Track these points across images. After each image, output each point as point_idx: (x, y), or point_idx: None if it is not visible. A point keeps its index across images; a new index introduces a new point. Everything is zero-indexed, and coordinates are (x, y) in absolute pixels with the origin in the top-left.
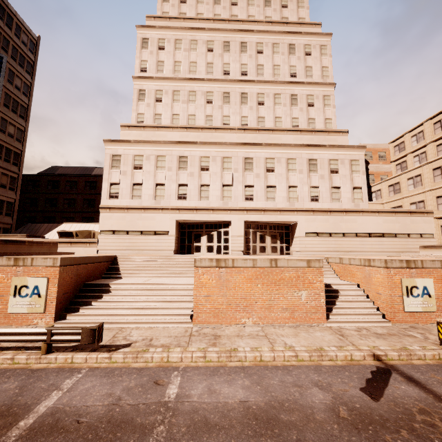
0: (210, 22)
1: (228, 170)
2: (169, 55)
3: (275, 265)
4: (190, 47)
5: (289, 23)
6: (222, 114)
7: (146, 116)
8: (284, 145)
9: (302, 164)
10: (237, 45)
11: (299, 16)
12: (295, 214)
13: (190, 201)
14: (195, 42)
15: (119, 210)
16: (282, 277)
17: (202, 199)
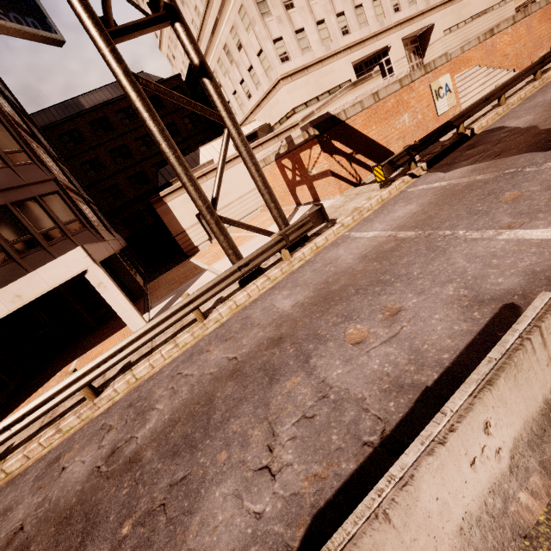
0: None
1: None
2: None
3: (548, 2)
4: None
5: None
6: None
7: None
8: None
9: None
10: None
11: None
12: (432, 14)
13: (354, 33)
14: None
15: (300, 75)
16: None
17: (361, 27)
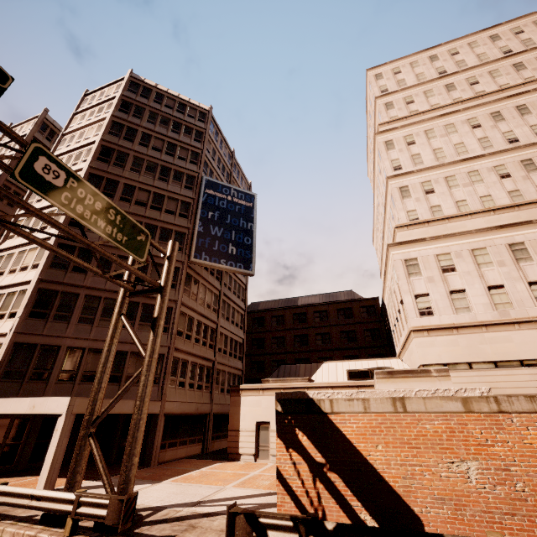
0: (457, 105)
1: None
2: (423, 146)
3: None
4: (446, 132)
5: None
6: (533, 185)
7: (419, 211)
8: None
9: None
10: (511, 111)
11: None
12: None
13: None
14: (451, 125)
15: (443, 332)
16: None
17: None
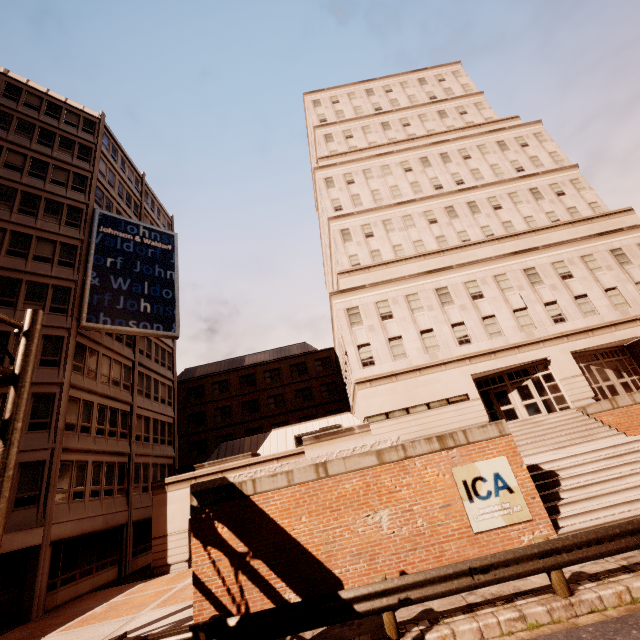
0: (391, 146)
1: (510, 290)
2: (362, 187)
3: None
4: (383, 173)
5: (482, 125)
6: (455, 231)
7: (361, 256)
8: (568, 241)
9: (605, 258)
10: (436, 158)
11: (484, 117)
12: (637, 325)
13: (478, 343)
14: (387, 167)
15: (384, 381)
16: None
17: (492, 336)
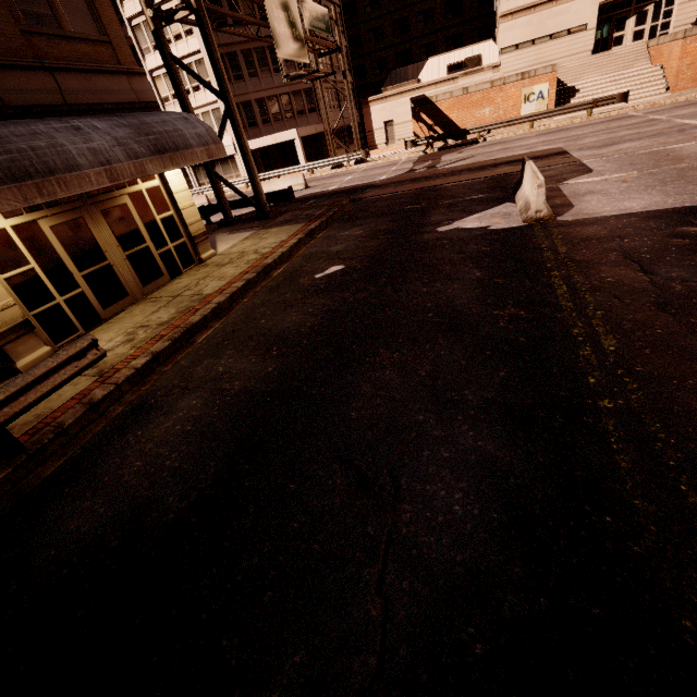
0: None
1: None
2: None
3: None
4: None
5: None
6: None
7: None
8: None
9: None
10: None
11: None
12: None
13: None
14: None
15: (524, 13)
16: None
17: None
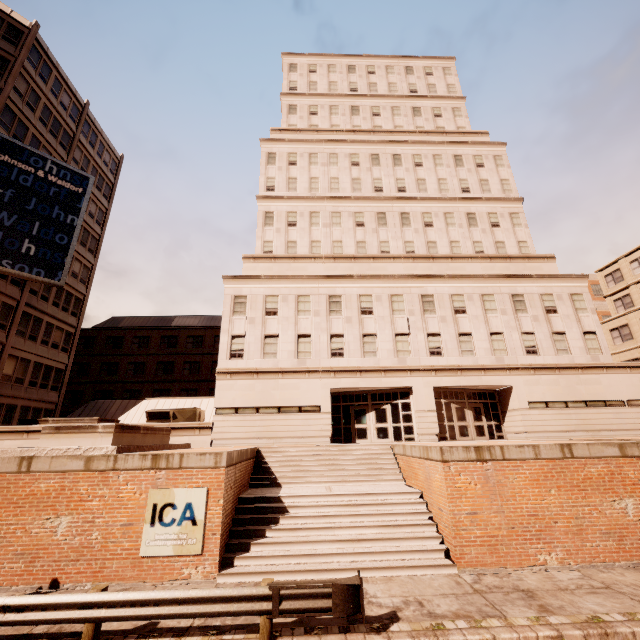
0: (350, 134)
1: (401, 313)
2: (303, 171)
3: (571, 454)
4: (329, 161)
5: (449, 133)
6: (378, 240)
7: (276, 244)
8: (475, 276)
9: (504, 301)
10: (388, 158)
11: (457, 125)
12: (507, 374)
13: (350, 358)
14: (335, 156)
15: (245, 376)
16: (587, 476)
17: (366, 355)
